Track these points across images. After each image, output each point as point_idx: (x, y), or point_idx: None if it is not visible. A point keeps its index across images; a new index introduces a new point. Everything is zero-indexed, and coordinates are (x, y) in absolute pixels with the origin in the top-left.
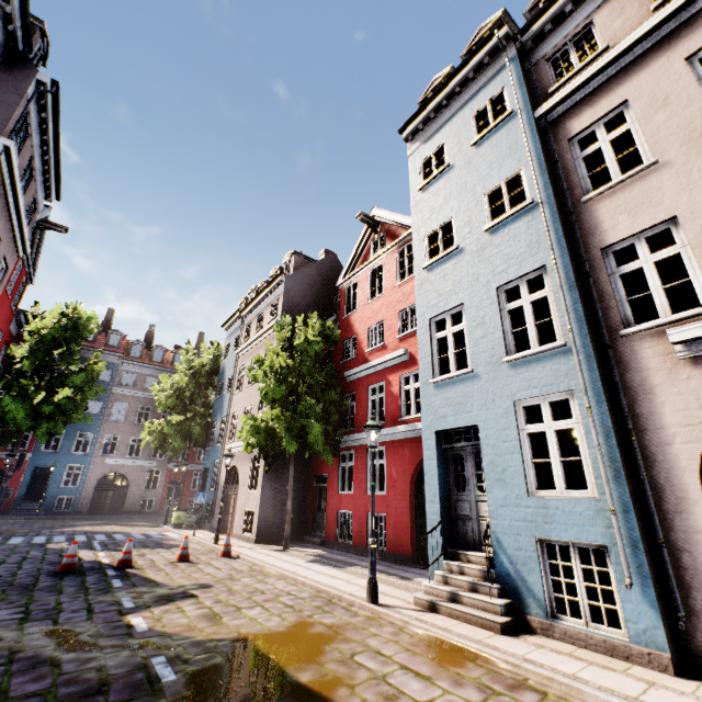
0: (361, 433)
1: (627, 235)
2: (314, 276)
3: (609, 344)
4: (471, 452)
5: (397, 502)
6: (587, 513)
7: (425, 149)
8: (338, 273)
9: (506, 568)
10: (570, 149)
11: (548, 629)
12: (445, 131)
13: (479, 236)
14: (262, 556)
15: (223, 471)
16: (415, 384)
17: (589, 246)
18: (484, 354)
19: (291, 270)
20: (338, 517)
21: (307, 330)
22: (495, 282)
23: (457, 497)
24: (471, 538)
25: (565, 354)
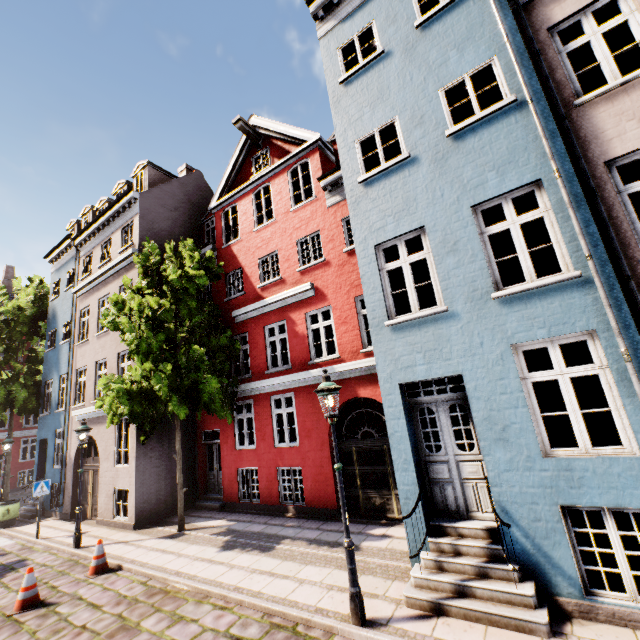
0: (262, 381)
1: (639, 146)
2: (177, 196)
3: (630, 275)
4: (443, 405)
5: (315, 453)
6: (628, 474)
7: (343, 30)
8: (205, 195)
9: (520, 544)
10: (550, 41)
11: (589, 611)
12: (373, 7)
13: (440, 142)
14: (156, 557)
15: (71, 442)
16: (325, 322)
17: (588, 158)
18: (462, 289)
19: (145, 186)
20: (238, 475)
21: (182, 262)
22: (469, 200)
23: (430, 458)
24: (453, 504)
25: (580, 287)
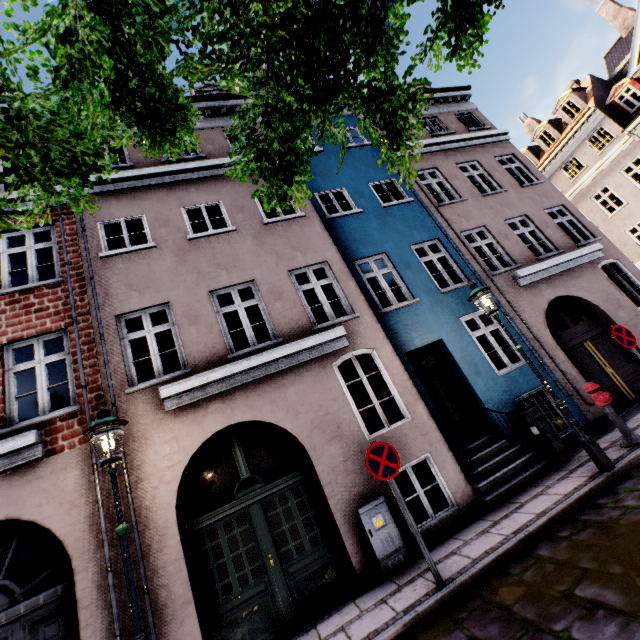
0: None
1: None
2: None
3: None
4: None
5: None
6: None
7: None
8: None
9: None
10: None
11: None
12: None
13: None
14: None
15: None
16: None
17: None
18: None
19: None
20: None
21: None
22: None
23: None
24: None
25: None
